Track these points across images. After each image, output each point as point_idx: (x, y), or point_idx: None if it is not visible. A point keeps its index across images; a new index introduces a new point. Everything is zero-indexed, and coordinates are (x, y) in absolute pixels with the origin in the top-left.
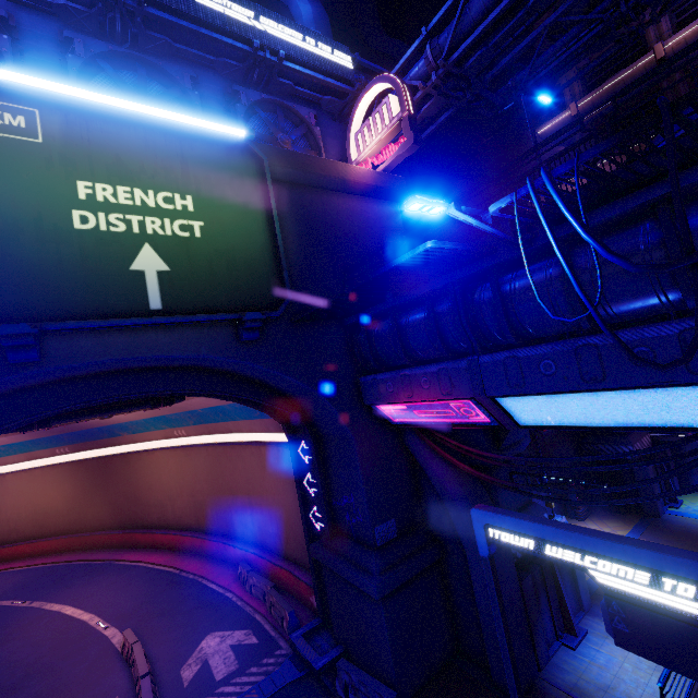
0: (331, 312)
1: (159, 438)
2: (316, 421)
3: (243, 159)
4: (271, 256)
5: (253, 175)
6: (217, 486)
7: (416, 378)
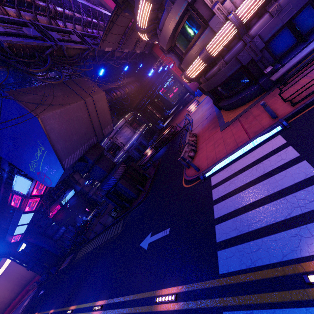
0: None
1: None
2: (5, 252)
3: None
4: None
5: None
6: (12, 281)
7: (8, 237)
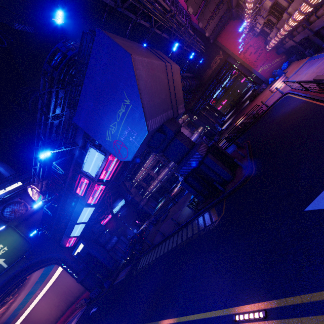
0: (43, 240)
1: (33, 301)
2: (59, 258)
3: (7, 229)
4: (24, 240)
5: (11, 230)
6: (59, 295)
7: (64, 239)
